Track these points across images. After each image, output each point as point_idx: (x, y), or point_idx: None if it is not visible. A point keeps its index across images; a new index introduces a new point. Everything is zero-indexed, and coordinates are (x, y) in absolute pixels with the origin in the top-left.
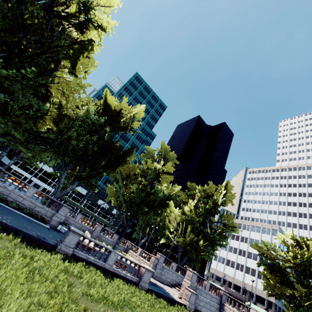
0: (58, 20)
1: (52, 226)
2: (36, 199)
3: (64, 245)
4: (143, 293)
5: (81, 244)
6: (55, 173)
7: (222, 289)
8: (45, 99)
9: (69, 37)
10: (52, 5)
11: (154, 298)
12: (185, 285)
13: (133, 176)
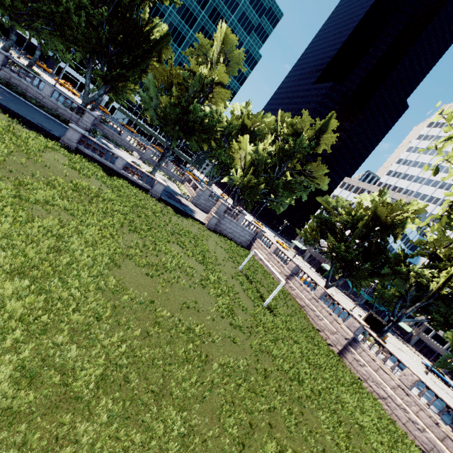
0: None
1: None
2: (57, 100)
3: (66, 139)
4: (144, 194)
5: (85, 143)
6: None
7: (260, 228)
8: None
9: None
10: None
11: (161, 203)
12: (212, 211)
13: (177, 86)
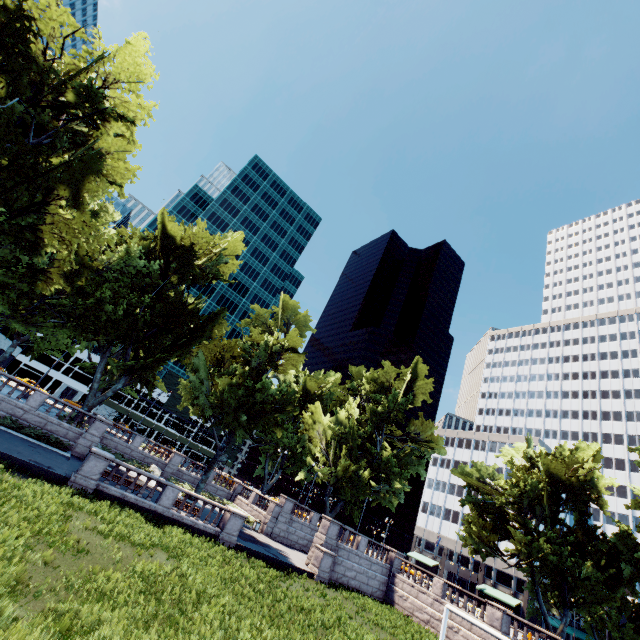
0: (52, 113)
1: (79, 455)
2: (48, 411)
3: (81, 477)
4: (218, 547)
5: (112, 475)
6: (90, 364)
7: (394, 550)
8: (34, 249)
9: (80, 134)
10: (39, 92)
11: (244, 557)
12: (318, 543)
13: (231, 360)
